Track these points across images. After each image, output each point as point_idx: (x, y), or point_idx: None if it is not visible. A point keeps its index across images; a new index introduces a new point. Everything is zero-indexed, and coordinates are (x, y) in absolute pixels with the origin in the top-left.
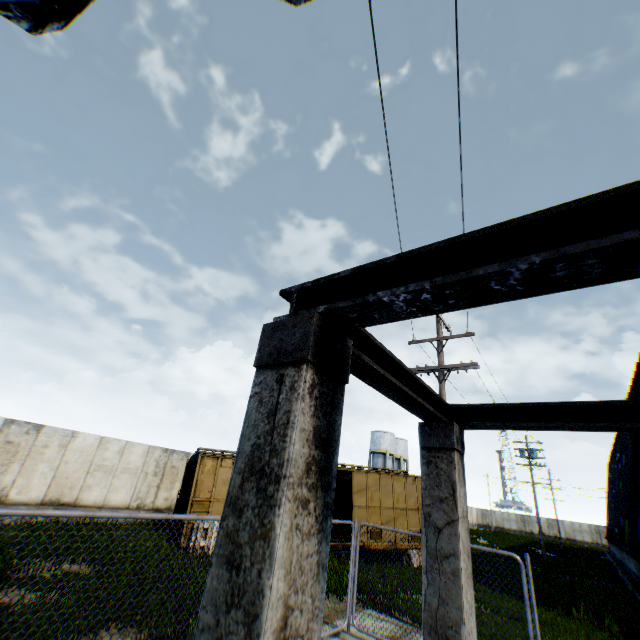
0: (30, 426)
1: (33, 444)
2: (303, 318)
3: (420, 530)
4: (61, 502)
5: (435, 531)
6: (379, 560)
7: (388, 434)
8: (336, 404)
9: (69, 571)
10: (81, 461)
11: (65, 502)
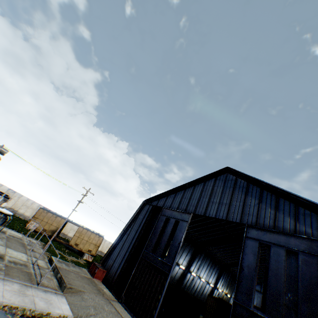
0: (14, 191)
1: (13, 195)
2: None
3: (92, 250)
4: (14, 209)
5: None
6: (80, 255)
7: None
8: None
9: None
10: (22, 202)
11: (15, 210)
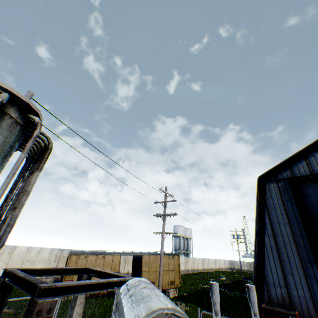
0: None
1: None
2: (1, 279)
3: (174, 279)
4: None
5: (71, 308)
6: None
7: (181, 226)
8: (7, 296)
9: (5, 313)
10: (19, 259)
11: None
